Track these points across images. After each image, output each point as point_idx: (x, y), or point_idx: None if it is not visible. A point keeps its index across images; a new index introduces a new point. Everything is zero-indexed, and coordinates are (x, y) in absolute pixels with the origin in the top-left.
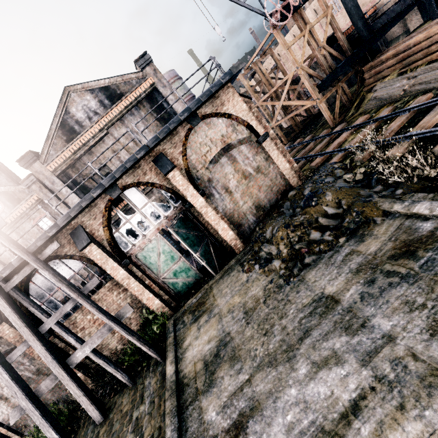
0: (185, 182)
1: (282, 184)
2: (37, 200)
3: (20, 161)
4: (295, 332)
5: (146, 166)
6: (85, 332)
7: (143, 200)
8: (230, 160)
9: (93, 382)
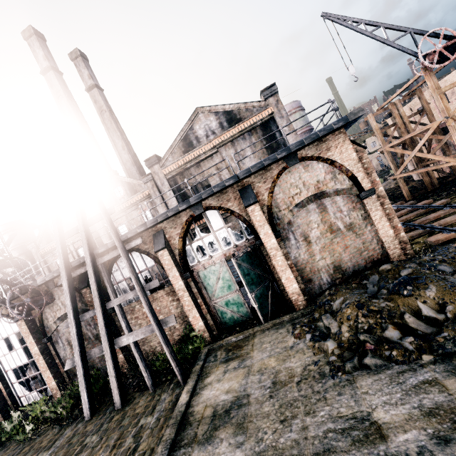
0: (262, 219)
1: (378, 251)
2: (147, 195)
3: (146, 161)
4: (314, 442)
5: (231, 194)
6: (137, 321)
7: (220, 223)
8: (320, 208)
9: (128, 369)
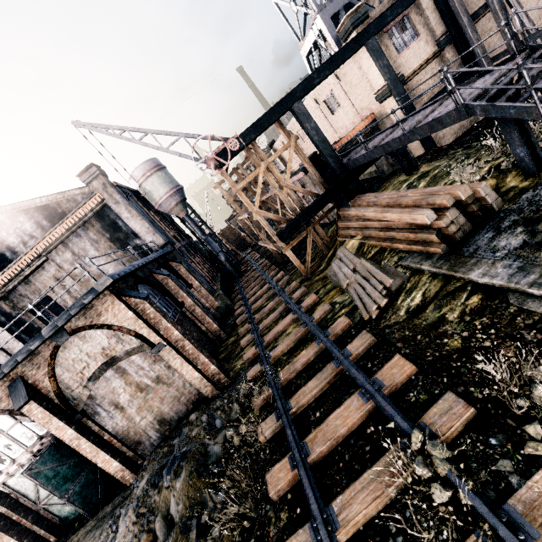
0: (46, 414)
1: (194, 393)
2: None
3: None
4: None
5: (1, 392)
6: None
7: (9, 420)
8: (119, 372)
9: None
